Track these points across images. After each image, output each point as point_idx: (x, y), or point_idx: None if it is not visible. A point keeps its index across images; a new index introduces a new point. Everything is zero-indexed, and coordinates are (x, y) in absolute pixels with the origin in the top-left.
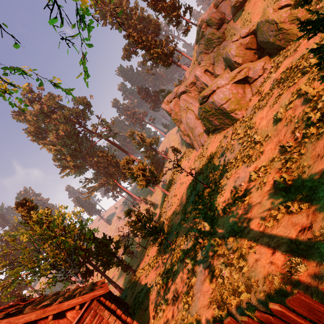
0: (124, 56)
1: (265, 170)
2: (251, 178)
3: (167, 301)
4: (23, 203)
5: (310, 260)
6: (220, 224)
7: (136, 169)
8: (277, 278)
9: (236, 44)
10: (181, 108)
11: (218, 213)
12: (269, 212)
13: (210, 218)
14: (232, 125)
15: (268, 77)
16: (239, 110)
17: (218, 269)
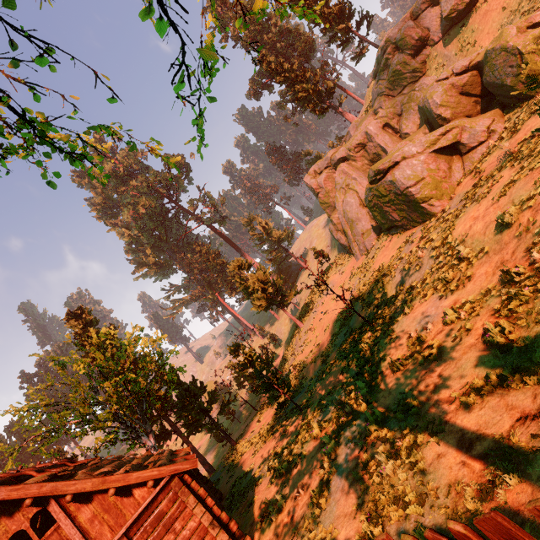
0: (251, 92)
1: (471, 309)
2: (445, 319)
3: (286, 498)
4: (77, 314)
5: (529, 469)
6: (385, 388)
7: (253, 280)
8: (470, 489)
9: (443, 86)
10: (338, 186)
11: (383, 369)
12: (470, 381)
13: (369, 377)
14: (422, 223)
15: (496, 145)
16: (438, 198)
17: (374, 460)
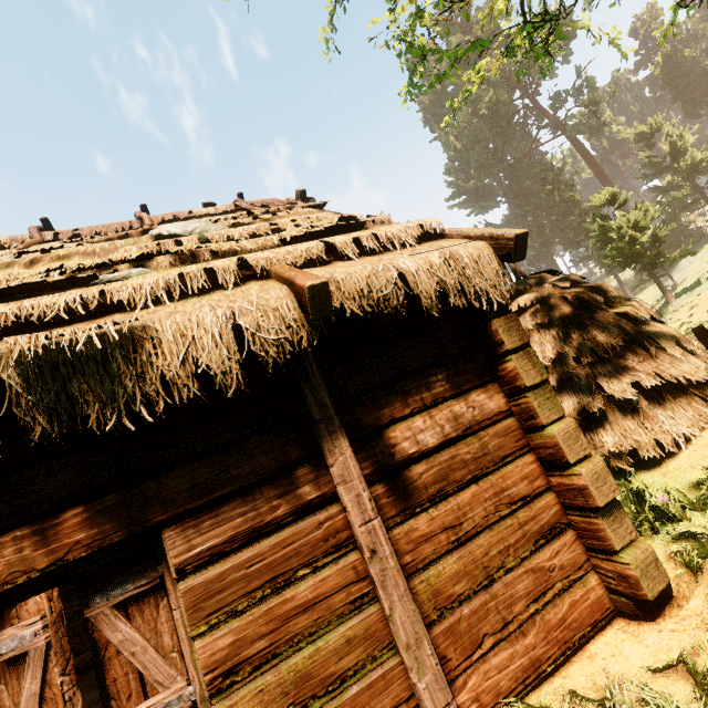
0: None
1: None
2: None
3: None
4: None
5: None
6: None
7: (621, 222)
8: None
9: None
10: None
11: None
12: None
13: None
14: None
15: None
16: None
17: None
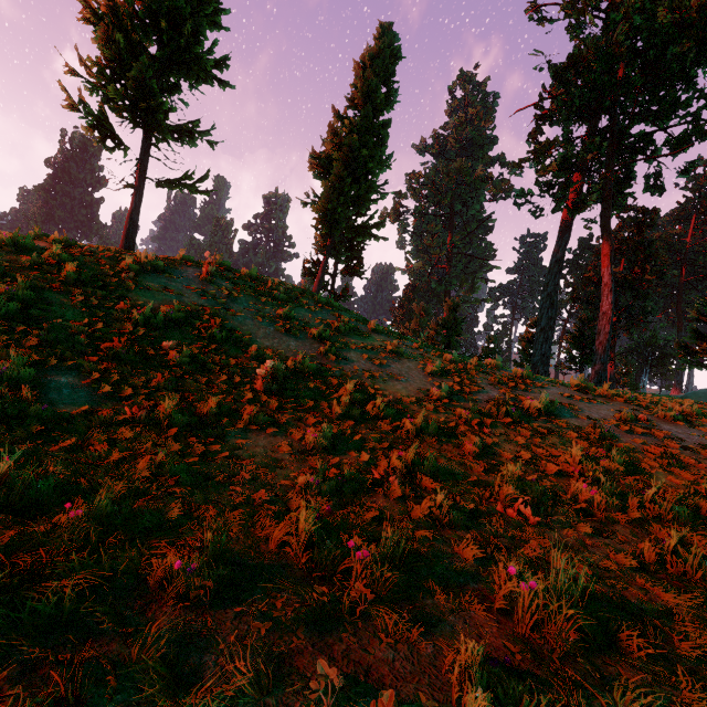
0: None
1: None
2: None
3: None
4: None
5: None
6: None
7: None
8: None
9: None
10: None
11: None
12: None
13: None
14: None
15: None
16: None
17: None
